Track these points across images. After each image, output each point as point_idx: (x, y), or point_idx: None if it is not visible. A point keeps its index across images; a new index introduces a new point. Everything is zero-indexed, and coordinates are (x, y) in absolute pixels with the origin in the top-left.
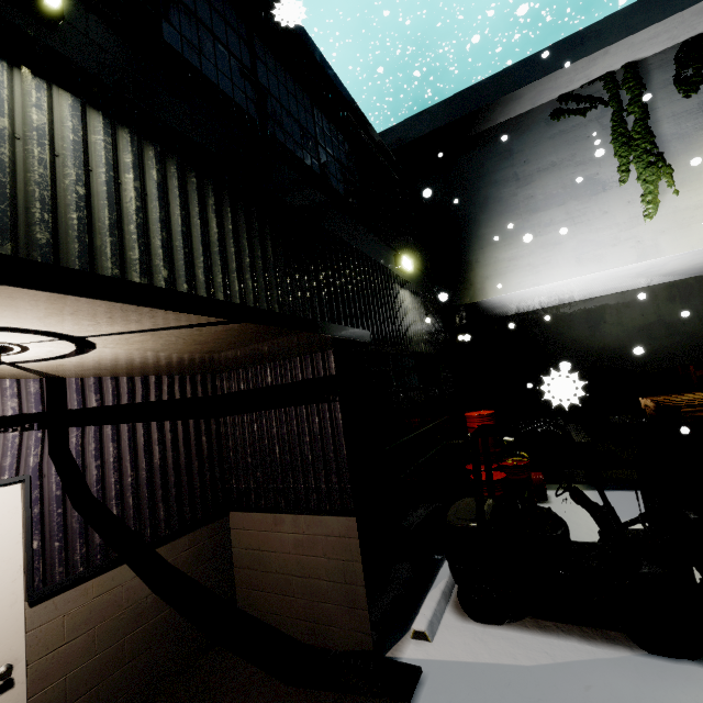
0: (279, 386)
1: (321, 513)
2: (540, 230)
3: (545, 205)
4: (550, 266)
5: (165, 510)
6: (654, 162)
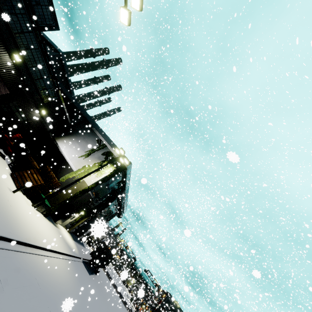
0: (3, 89)
1: None
2: (74, 144)
3: (79, 144)
4: (66, 148)
5: None
6: (89, 154)
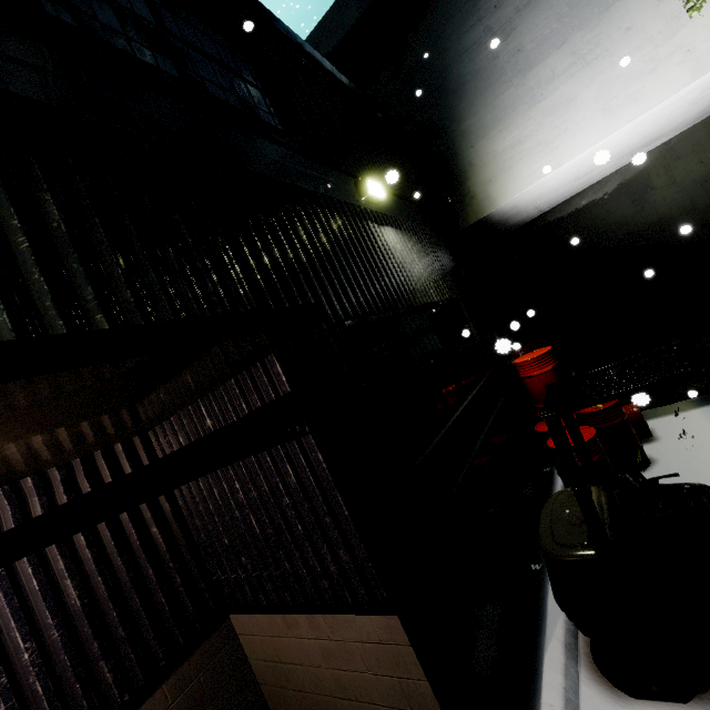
0: (223, 429)
1: (341, 612)
2: (542, 91)
3: (539, 55)
4: (569, 134)
5: (112, 667)
6: None
